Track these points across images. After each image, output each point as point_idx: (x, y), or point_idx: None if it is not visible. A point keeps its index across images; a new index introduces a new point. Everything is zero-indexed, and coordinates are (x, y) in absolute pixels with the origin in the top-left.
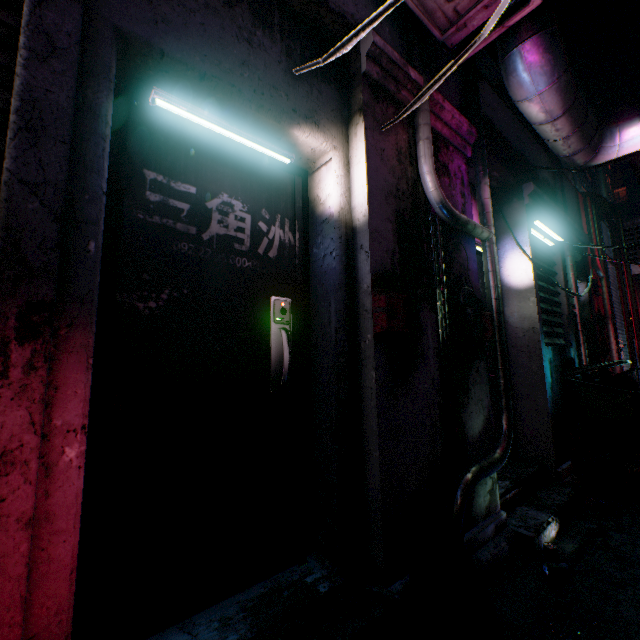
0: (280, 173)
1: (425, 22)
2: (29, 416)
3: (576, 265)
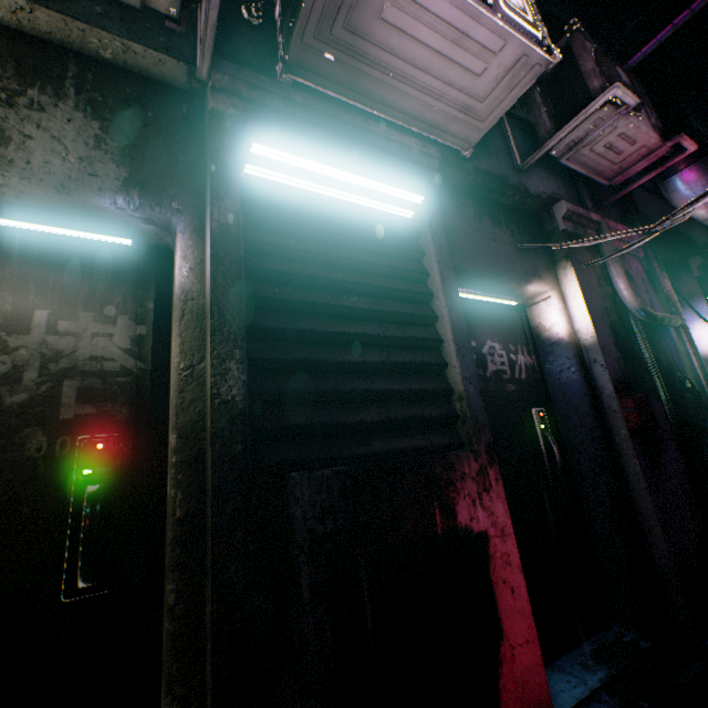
0: (510, 313)
1: (595, 179)
2: (503, 507)
3: None
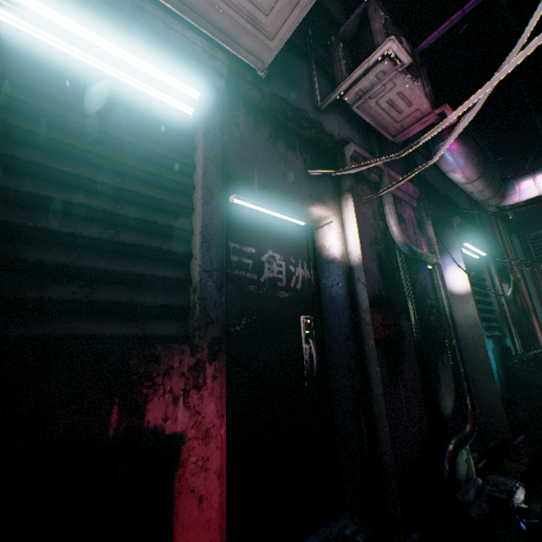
0: (298, 231)
1: (382, 133)
2: (215, 407)
3: (498, 271)
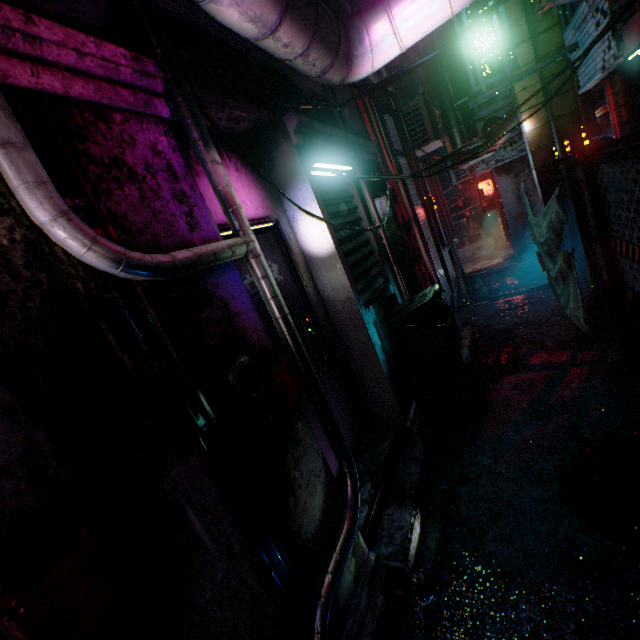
0: None
1: None
2: None
3: (373, 184)
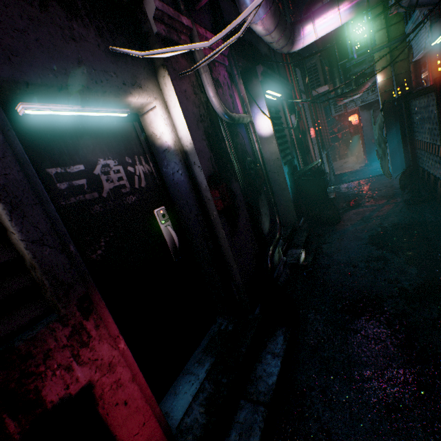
0: (124, 125)
1: None
2: (109, 345)
3: (289, 106)
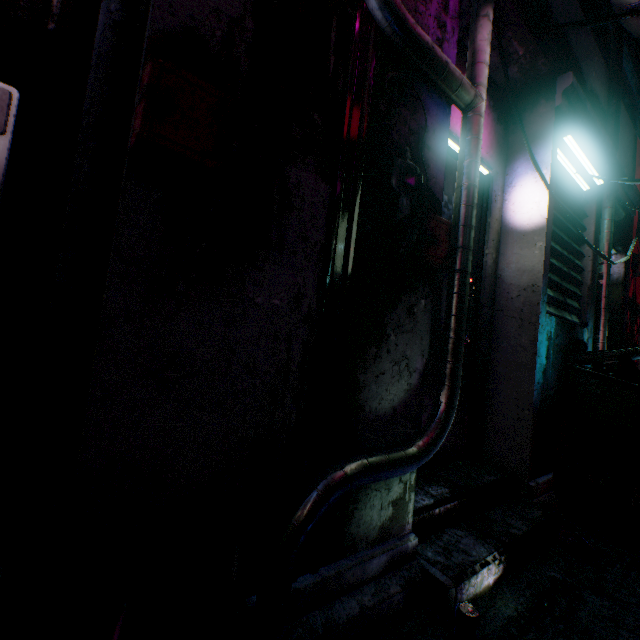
0: None
1: None
2: None
3: (616, 227)
